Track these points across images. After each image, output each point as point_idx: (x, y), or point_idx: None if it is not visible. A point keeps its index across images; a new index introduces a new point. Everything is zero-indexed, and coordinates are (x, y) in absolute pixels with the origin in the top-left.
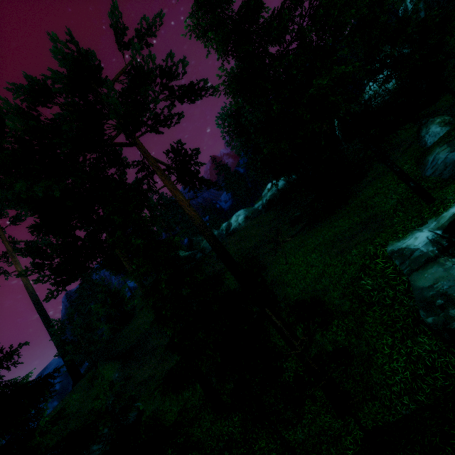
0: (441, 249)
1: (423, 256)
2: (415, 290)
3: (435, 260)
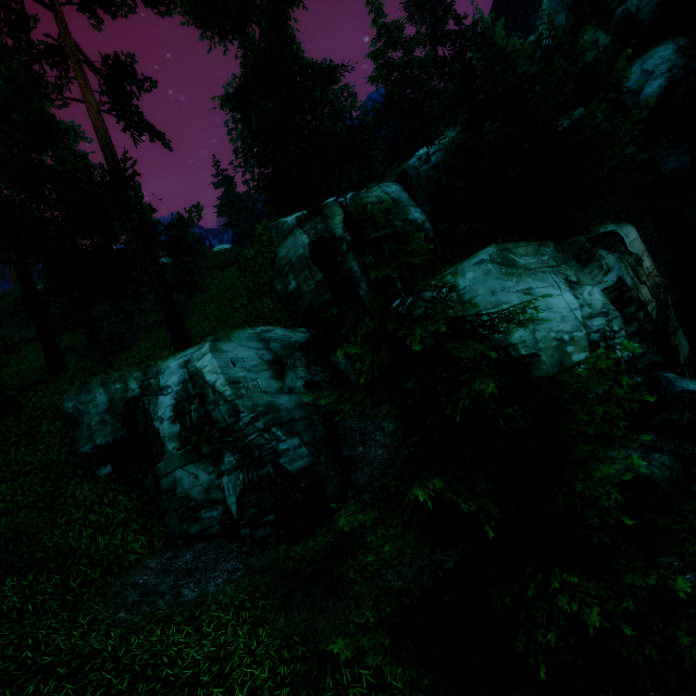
0: (298, 222)
1: (288, 228)
2: (278, 261)
3: (293, 231)
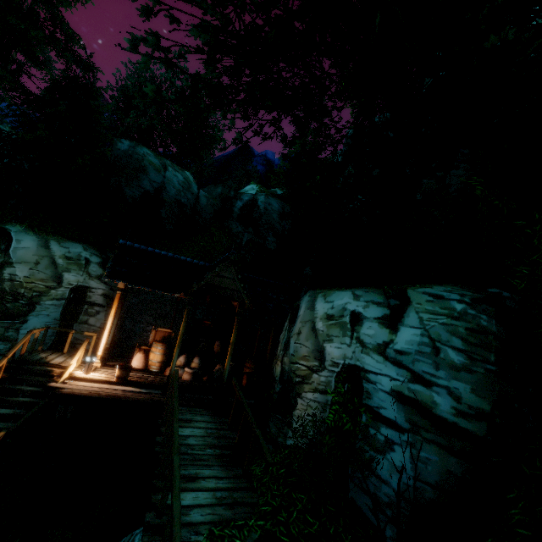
0: None
1: None
2: None
3: None
